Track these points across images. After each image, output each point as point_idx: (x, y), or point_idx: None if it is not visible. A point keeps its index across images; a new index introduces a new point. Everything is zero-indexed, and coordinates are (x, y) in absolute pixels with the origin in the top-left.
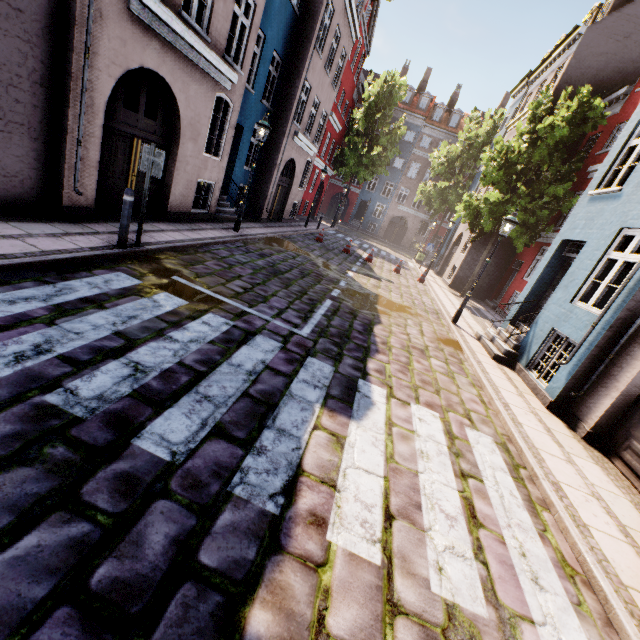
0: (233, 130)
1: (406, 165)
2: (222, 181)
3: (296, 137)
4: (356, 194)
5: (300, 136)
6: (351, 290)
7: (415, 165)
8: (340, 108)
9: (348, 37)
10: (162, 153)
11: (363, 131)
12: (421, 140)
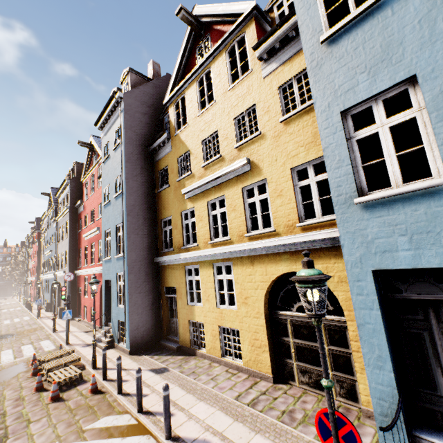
0: None
1: None
2: None
3: None
4: None
5: None
6: None
7: None
8: None
9: None
10: None
11: None
12: None
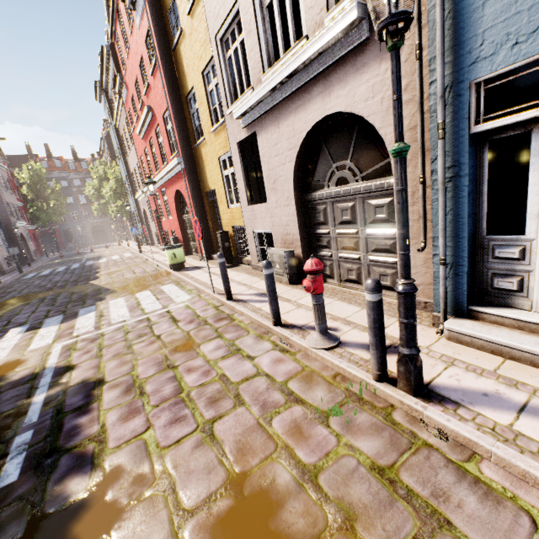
0: (1, 235)
1: (76, 199)
2: (9, 254)
3: (17, 223)
4: (57, 229)
5: (18, 222)
6: (90, 256)
7: (81, 196)
8: (15, 196)
9: (4, 172)
10: (16, 248)
11: (35, 197)
12: (74, 182)
